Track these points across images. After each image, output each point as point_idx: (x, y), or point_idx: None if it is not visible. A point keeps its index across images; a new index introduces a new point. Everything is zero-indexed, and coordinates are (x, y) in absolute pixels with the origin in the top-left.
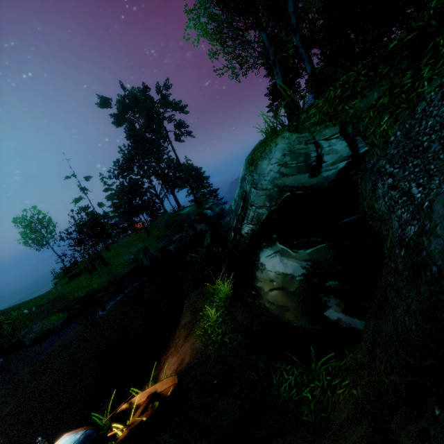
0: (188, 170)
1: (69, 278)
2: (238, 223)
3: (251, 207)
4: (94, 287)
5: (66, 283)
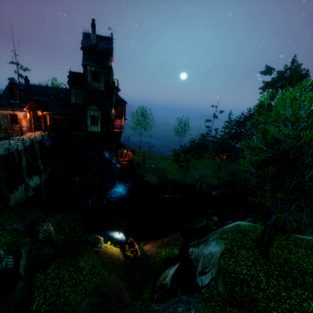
0: None
1: (174, 160)
2: (196, 243)
3: (197, 248)
4: (174, 177)
5: (172, 161)
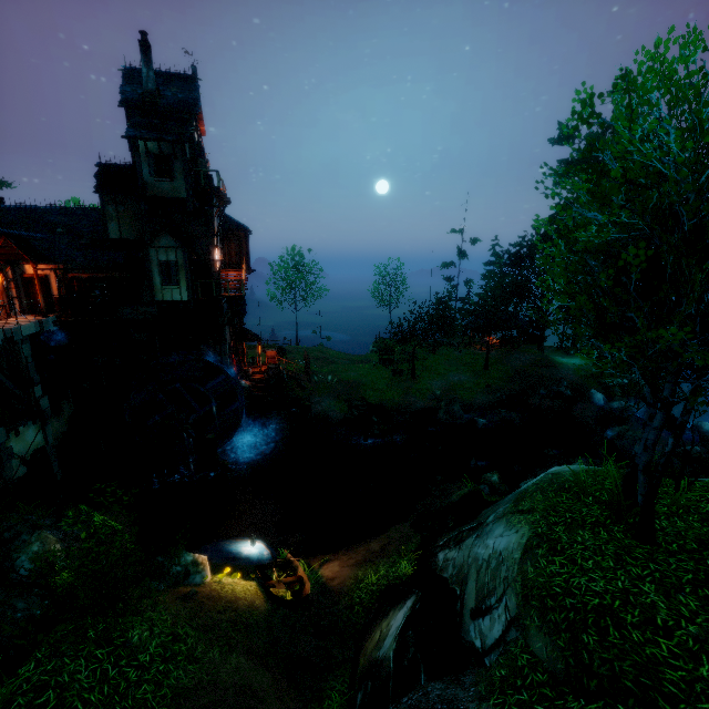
0: None
1: (379, 360)
2: (453, 538)
3: (458, 548)
4: (384, 398)
5: (375, 363)
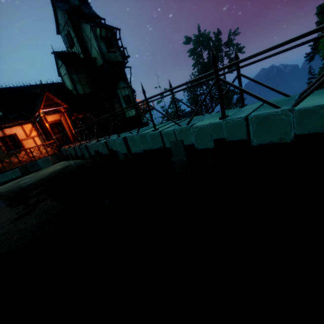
0: (228, 92)
1: None
2: None
3: None
4: None
5: None
